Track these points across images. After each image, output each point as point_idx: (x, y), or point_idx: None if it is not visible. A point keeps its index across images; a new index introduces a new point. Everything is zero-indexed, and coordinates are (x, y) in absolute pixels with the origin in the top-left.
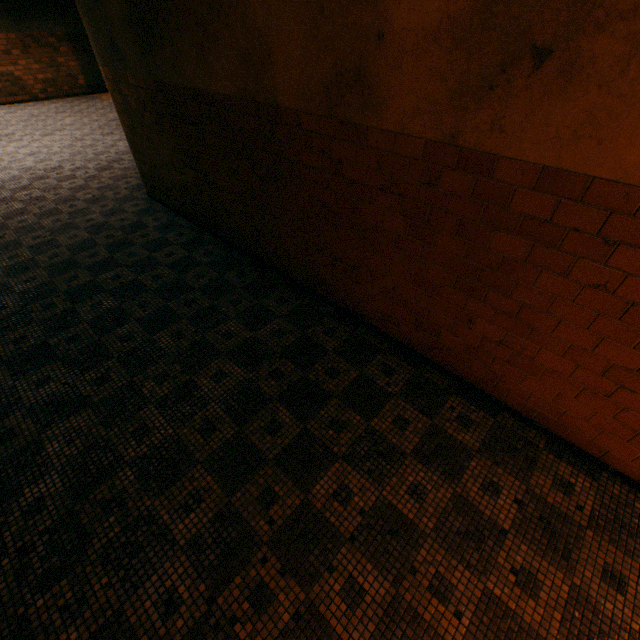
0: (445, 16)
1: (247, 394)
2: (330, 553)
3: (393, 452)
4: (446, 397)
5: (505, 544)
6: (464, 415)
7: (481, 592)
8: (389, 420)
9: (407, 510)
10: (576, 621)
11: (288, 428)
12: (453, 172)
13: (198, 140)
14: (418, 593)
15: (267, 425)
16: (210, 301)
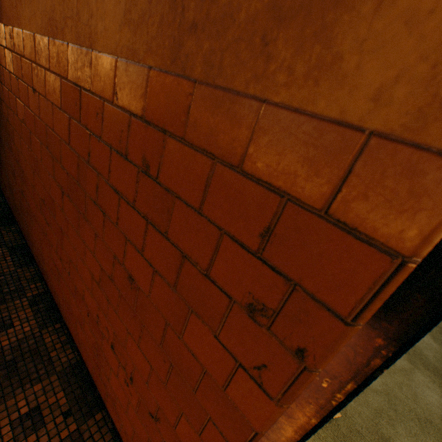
0: None
1: None
2: None
3: None
4: None
5: None
6: None
7: None
8: None
9: None
10: None
11: None
12: None
13: None
14: None
15: None
16: None
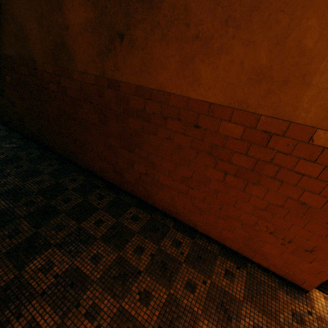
0: (87, 19)
1: (3, 216)
2: (23, 306)
3: (89, 238)
4: (129, 207)
5: (139, 279)
6: (136, 215)
7: (117, 309)
8: (93, 222)
9: (87, 270)
10: (166, 313)
11: (25, 233)
12: (108, 90)
13: (3, 80)
14: (77, 319)
15: (10, 232)
16: (1, 166)
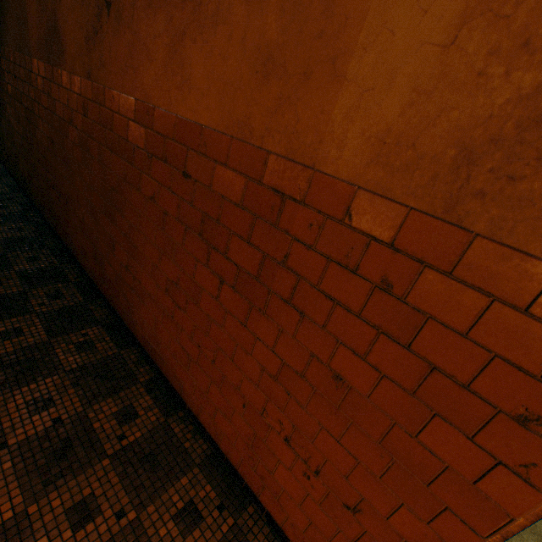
0: None
1: None
2: None
3: None
4: (91, 326)
5: None
6: (92, 342)
7: None
8: (2, 329)
9: None
10: None
11: None
12: (93, 103)
13: (6, 91)
14: None
15: None
16: None
